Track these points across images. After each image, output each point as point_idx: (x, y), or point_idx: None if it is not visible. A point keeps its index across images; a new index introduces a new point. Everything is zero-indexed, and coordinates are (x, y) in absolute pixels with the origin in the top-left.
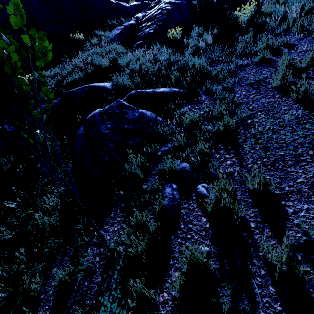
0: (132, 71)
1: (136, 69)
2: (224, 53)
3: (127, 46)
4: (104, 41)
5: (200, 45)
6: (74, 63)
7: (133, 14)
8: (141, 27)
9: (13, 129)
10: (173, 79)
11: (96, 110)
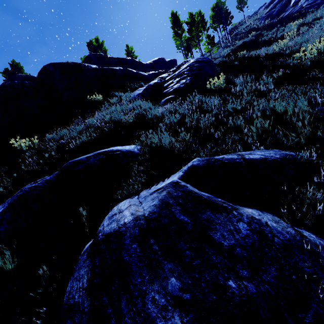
0: (169, 127)
1: (175, 125)
2: (322, 92)
3: (152, 103)
4: (125, 100)
5: (262, 91)
6: (88, 123)
7: (151, 80)
8: (167, 84)
9: None
10: (255, 133)
11: (122, 206)
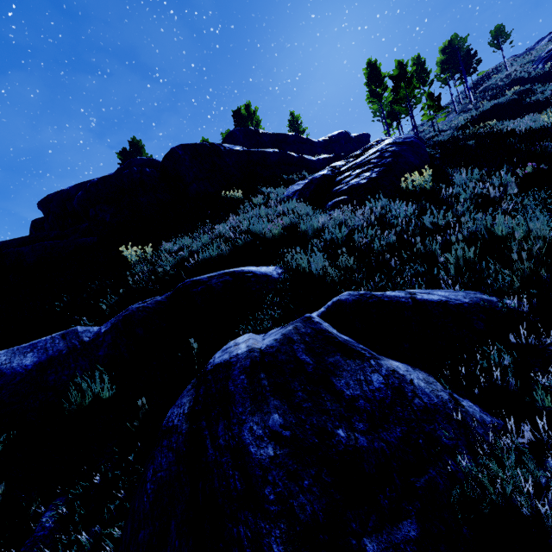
0: (329, 245)
1: (338, 242)
2: None
3: (314, 206)
4: (274, 200)
5: (492, 197)
6: (218, 230)
7: (321, 169)
8: (341, 178)
9: (49, 357)
10: (454, 265)
11: (240, 339)
